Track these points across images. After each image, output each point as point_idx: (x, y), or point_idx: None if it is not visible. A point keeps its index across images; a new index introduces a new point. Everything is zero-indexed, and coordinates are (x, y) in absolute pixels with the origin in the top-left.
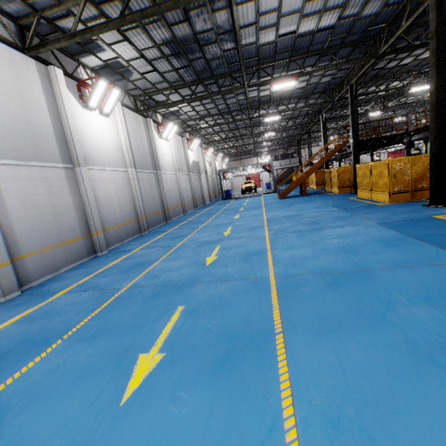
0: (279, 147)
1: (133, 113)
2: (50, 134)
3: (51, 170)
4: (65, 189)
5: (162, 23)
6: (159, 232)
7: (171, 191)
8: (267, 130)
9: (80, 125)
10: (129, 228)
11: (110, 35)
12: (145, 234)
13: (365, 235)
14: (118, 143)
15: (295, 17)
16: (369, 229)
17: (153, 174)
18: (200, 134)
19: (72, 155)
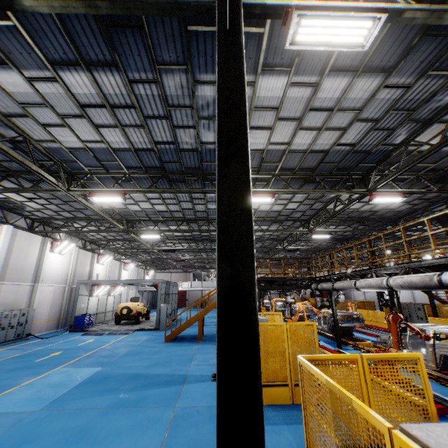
0: None
1: None
2: None
3: None
4: None
5: None
6: None
7: None
8: None
9: None
10: None
11: None
12: None
13: None
14: None
15: None
16: None
17: None
18: None
19: None
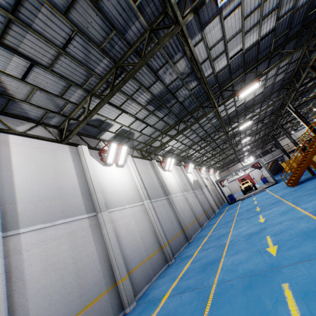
0: (255, 149)
1: (141, 160)
2: (77, 191)
3: (75, 223)
4: (89, 238)
5: (142, 89)
6: (185, 258)
7: (184, 210)
8: (243, 137)
9: (101, 178)
10: (155, 261)
11: (113, 113)
12: (172, 263)
13: None
14: (132, 183)
15: (238, 37)
16: None
17: (165, 200)
18: (192, 160)
19: (95, 204)
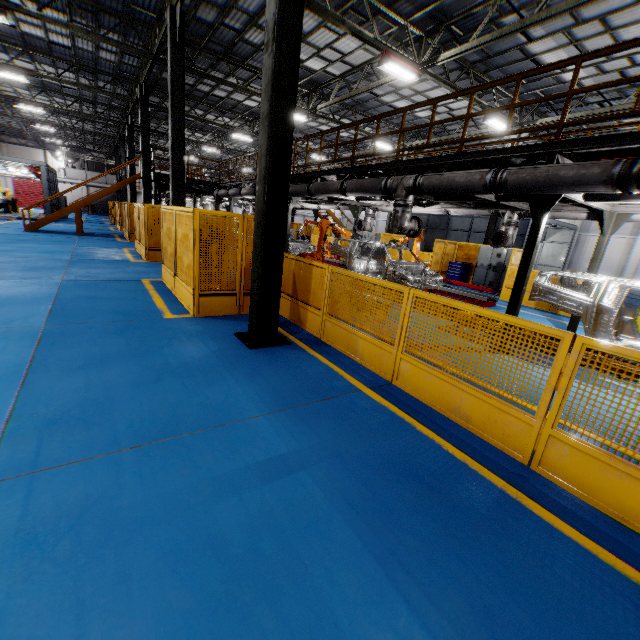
0: (93, 148)
1: None
2: None
3: None
4: None
5: None
6: None
7: None
8: (28, 100)
9: None
10: None
11: None
12: None
13: (4, 291)
14: None
15: None
16: (32, 285)
17: None
18: None
19: None
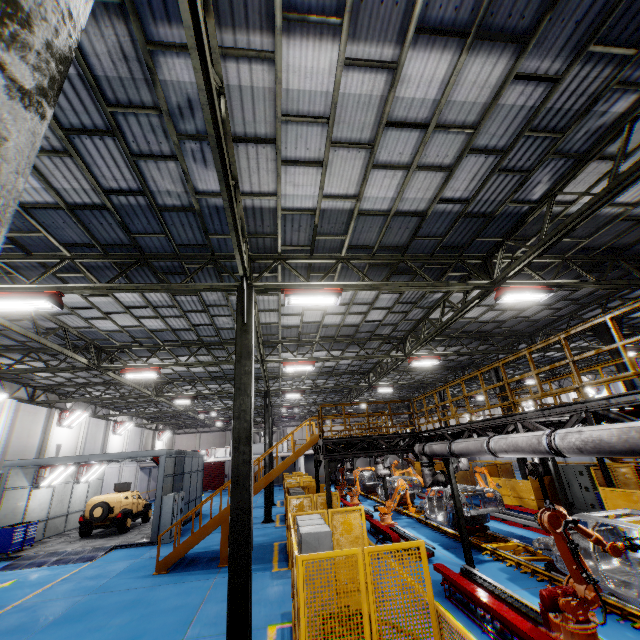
0: None
1: None
2: None
3: None
4: None
5: None
6: None
7: None
8: None
9: None
10: None
11: None
12: None
13: None
14: None
15: None
16: None
17: None
18: None
19: None
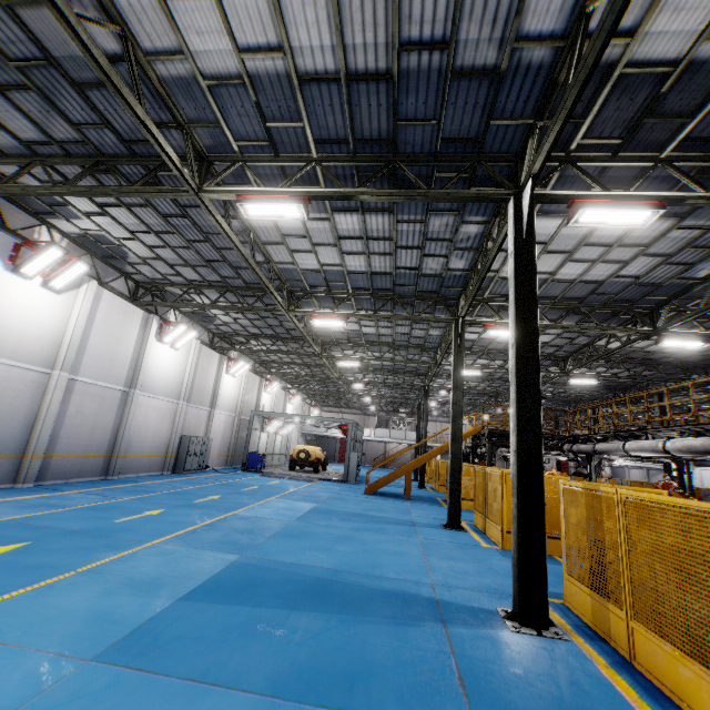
0: None
1: None
2: None
3: None
4: None
5: None
6: None
7: None
8: None
9: None
10: None
11: None
12: None
13: None
14: None
15: None
16: None
17: None
18: None
19: None
